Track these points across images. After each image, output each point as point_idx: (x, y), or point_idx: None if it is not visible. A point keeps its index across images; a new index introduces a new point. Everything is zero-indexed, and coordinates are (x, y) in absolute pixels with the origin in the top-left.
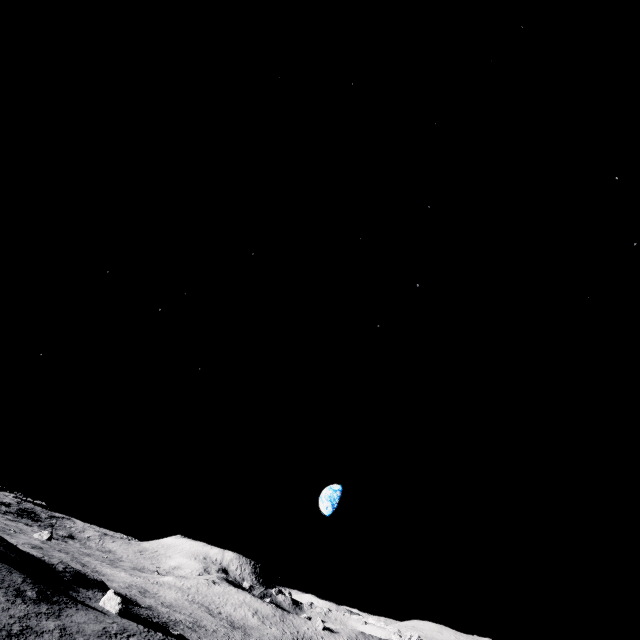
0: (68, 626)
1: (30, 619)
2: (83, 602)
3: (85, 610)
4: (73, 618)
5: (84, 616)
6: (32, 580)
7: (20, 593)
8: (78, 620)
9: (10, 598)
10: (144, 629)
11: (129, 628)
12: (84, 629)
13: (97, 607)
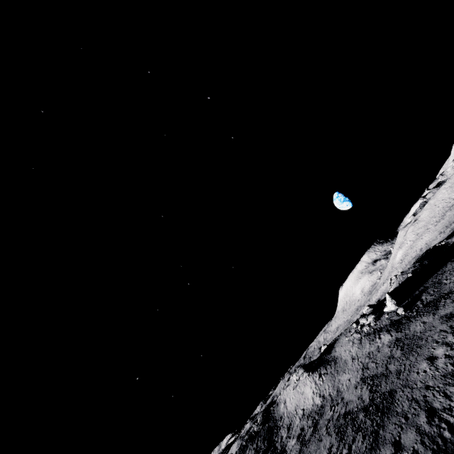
0: None
1: None
2: None
3: None
4: None
5: None
6: None
7: None
8: None
9: None
10: None
11: None
12: None
13: None
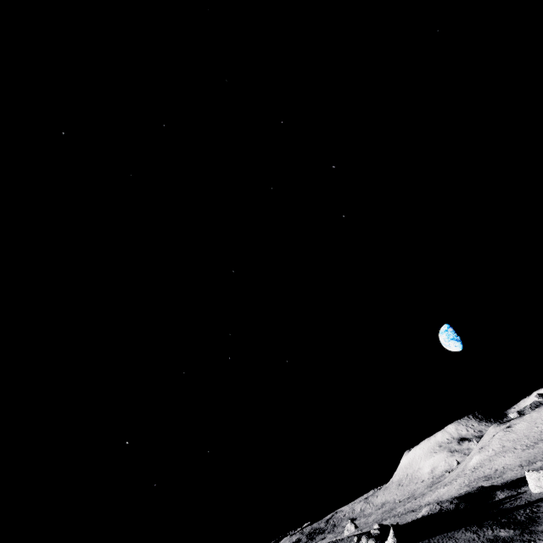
0: None
1: None
2: (530, 502)
3: None
4: None
5: None
6: (473, 526)
7: (501, 541)
8: None
9: None
10: None
11: None
12: None
13: None
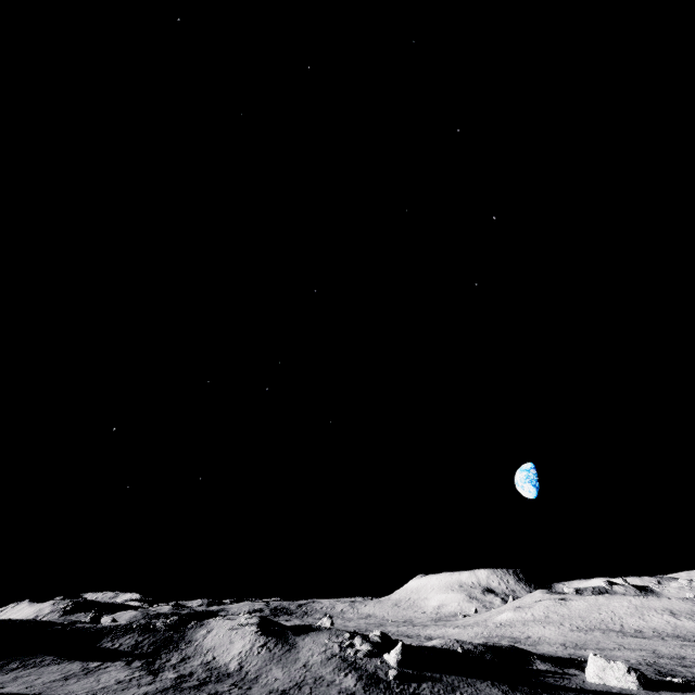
0: None
1: None
2: (584, 689)
3: None
4: None
5: None
6: (502, 685)
7: None
8: None
9: None
10: None
11: None
12: None
13: (605, 689)
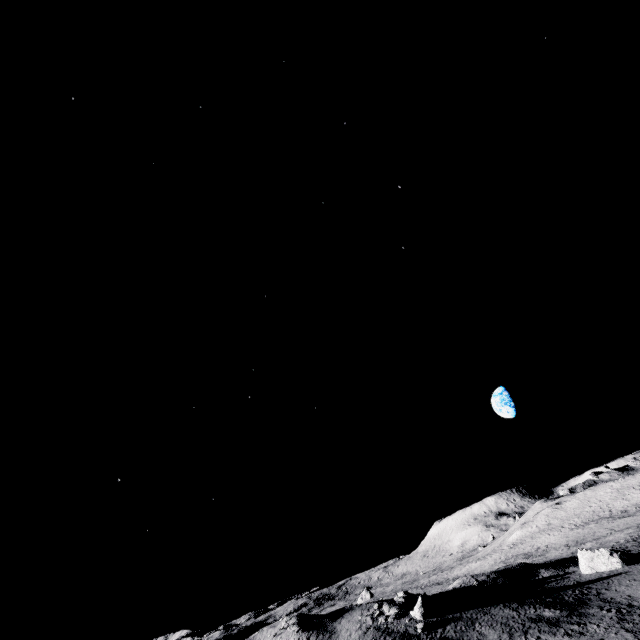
0: None
1: None
2: (580, 583)
3: (608, 585)
4: (639, 597)
5: (632, 588)
6: (512, 603)
7: (545, 621)
8: None
9: (561, 632)
10: None
11: None
12: None
13: (597, 576)
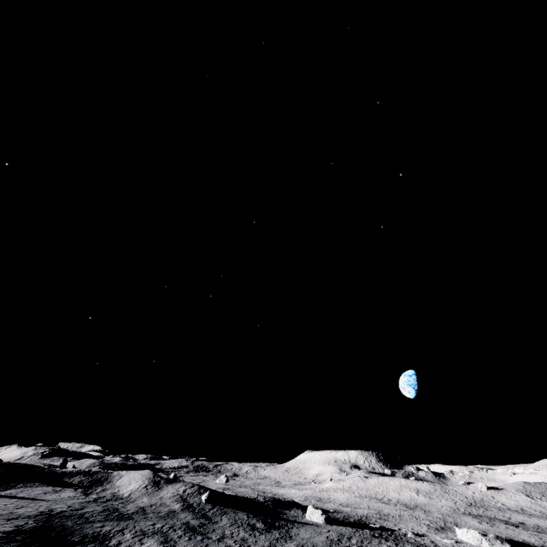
0: (303, 543)
1: (275, 546)
2: (295, 521)
3: (302, 527)
4: (300, 536)
5: (306, 532)
6: (252, 514)
7: (252, 527)
8: (305, 536)
9: (250, 533)
10: (353, 530)
11: (342, 532)
12: (315, 543)
13: (307, 522)
